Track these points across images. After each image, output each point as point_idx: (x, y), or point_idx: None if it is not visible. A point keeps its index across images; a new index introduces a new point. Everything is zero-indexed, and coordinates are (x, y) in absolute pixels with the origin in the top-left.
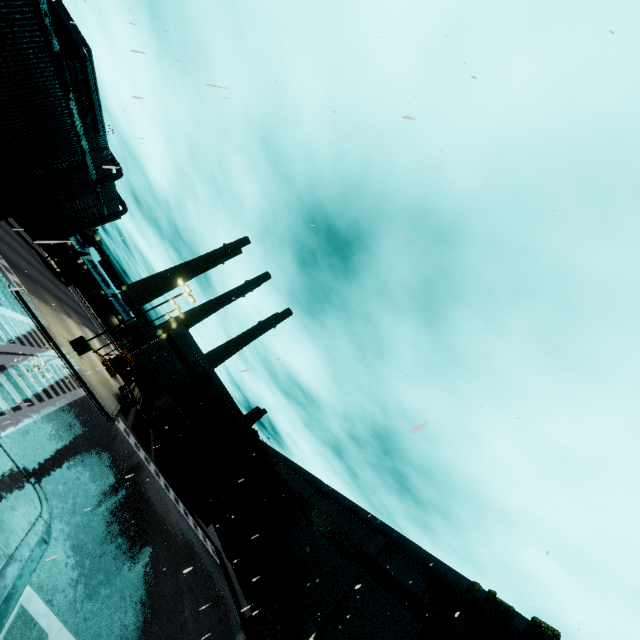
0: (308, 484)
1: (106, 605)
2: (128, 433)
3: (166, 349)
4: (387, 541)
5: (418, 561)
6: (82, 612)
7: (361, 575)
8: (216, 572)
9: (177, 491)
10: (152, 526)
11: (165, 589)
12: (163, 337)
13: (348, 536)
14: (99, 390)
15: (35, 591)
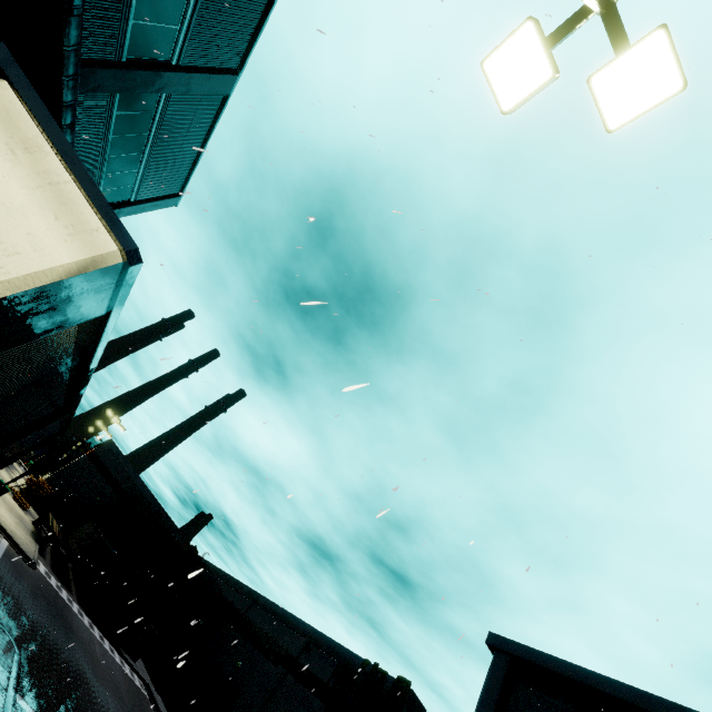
0: (245, 598)
1: (58, 710)
2: (49, 575)
3: (89, 468)
4: (308, 640)
5: (329, 652)
6: (46, 711)
7: (284, 676)
8: (144, 703)
9: (102, 628)
10: (81, 661)
11: (97, 708)
12: (86, 455)
13: (277, 643)
14: (19, 535)
15: (21, 696)
